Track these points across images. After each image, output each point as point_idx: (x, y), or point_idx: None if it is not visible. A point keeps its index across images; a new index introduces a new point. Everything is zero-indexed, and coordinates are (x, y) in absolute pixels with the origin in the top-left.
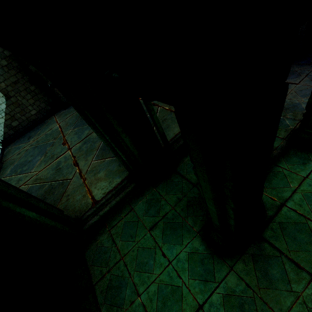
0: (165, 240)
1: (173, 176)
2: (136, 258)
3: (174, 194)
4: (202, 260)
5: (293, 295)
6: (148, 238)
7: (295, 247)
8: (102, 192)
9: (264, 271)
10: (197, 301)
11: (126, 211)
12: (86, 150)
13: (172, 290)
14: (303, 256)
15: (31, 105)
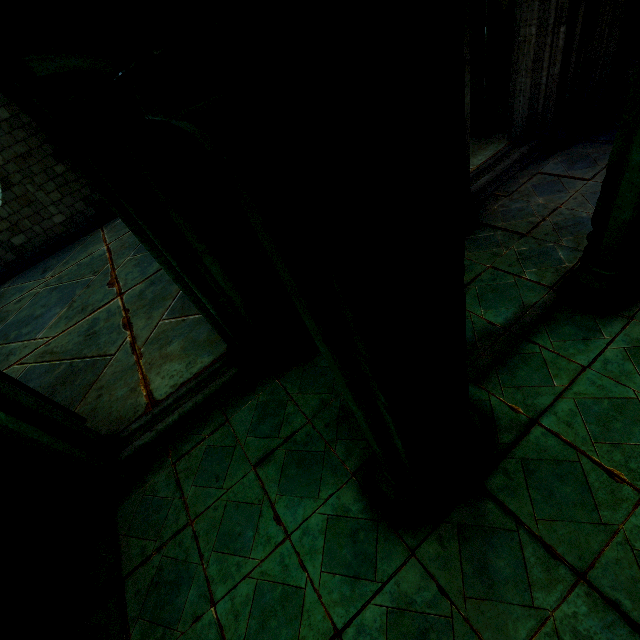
0: (284, 488)
1: (318, 356)
2: (220, 524)
3: (315, 393)
4: (353, 533)
5: (535, 616)
6: (251, 482)
7: (550, 512)
8: (169, 384)
9: (480, 561)
10: (332, 621)
11: (215, 424)
12: (152, 298)
13: (284, 596)
14: (565, 531)
15: (56, 204)
